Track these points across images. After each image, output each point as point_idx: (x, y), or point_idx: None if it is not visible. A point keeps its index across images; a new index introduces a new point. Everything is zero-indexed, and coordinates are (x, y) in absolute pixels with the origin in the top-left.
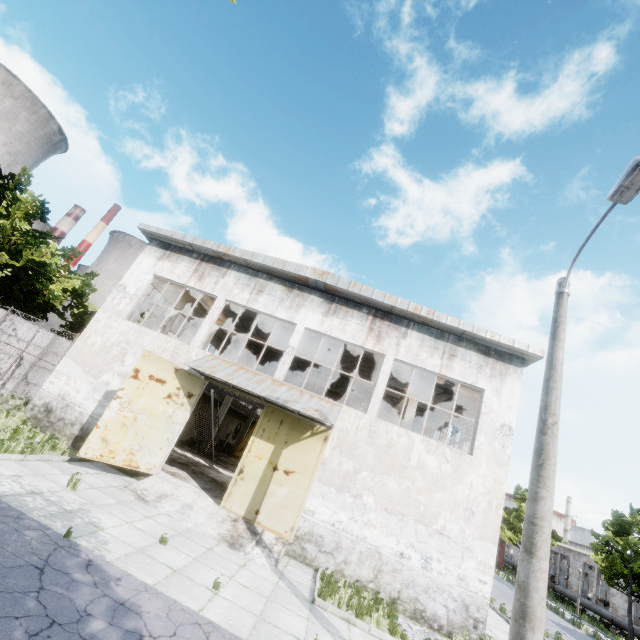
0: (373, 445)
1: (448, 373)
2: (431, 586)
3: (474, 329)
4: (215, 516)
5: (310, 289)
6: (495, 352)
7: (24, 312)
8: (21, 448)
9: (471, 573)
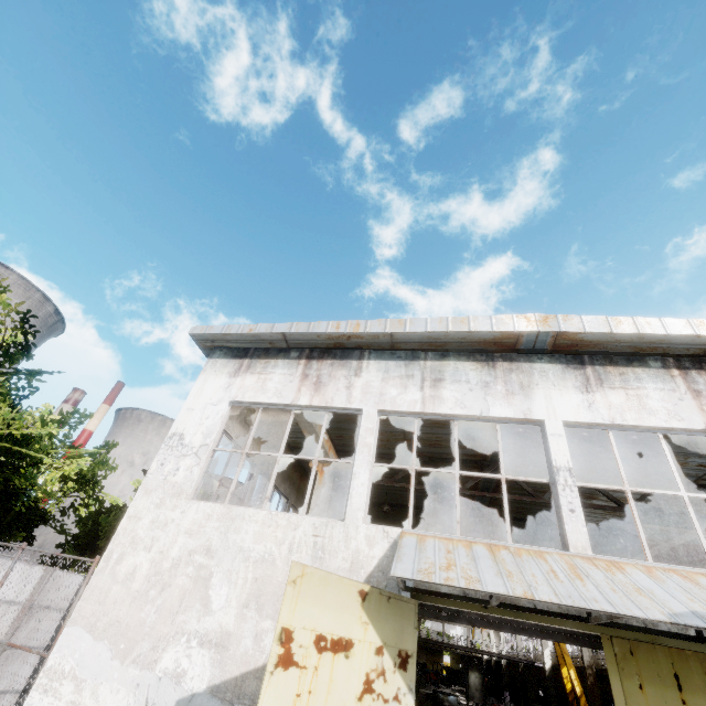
0: None
1: None
2: None
3: None
4: None
5: (525, 354)
6: None
7: None
8: None
9: None
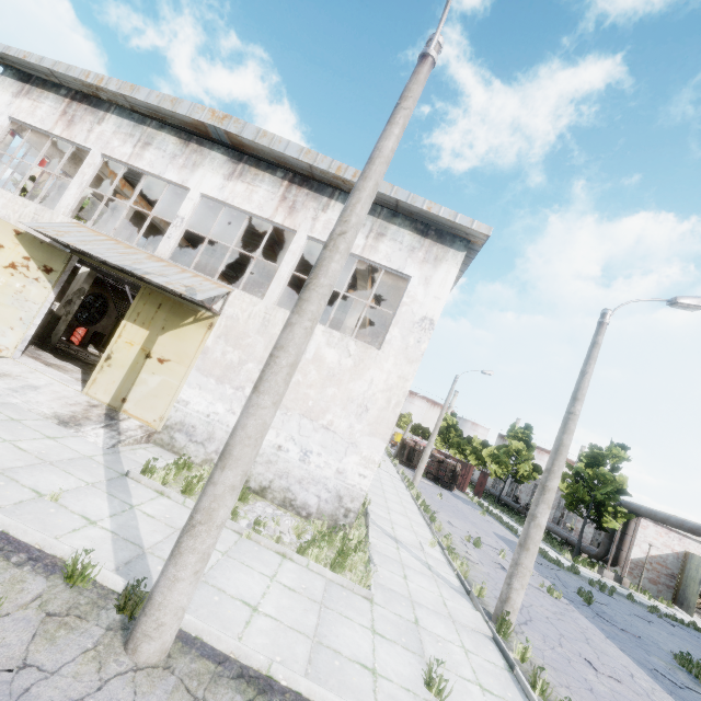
0: (265, 335)
1: (371, 256)
2: (306, 478)
3: (409, 198)
4: (66, 399)
5: (212, 143)
6: (435, 232)
7: None
8: None
9: (352, 467)
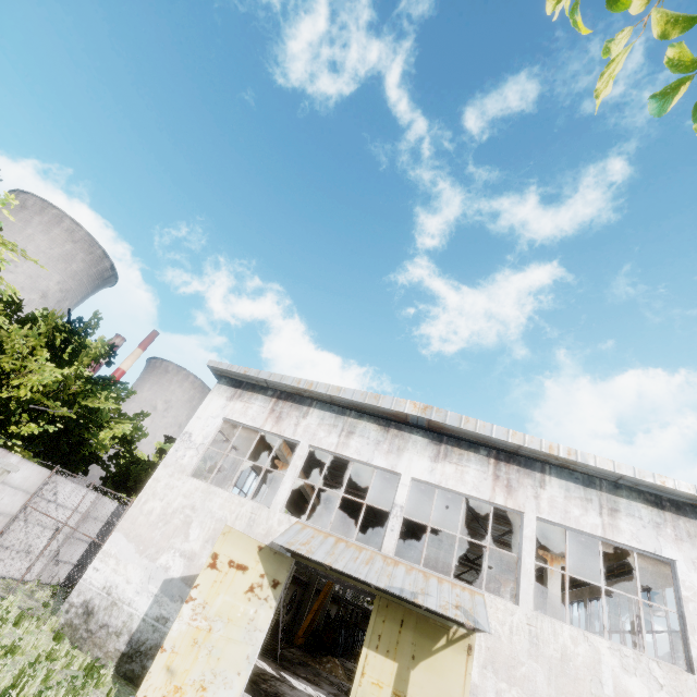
0: (540, 659)
1: (616, 536)
2: None
3: (635, 473)
4: None
5: (410, 427)
6: (670, 503)
7: (65, 467)
8: (60, 696)
9: None
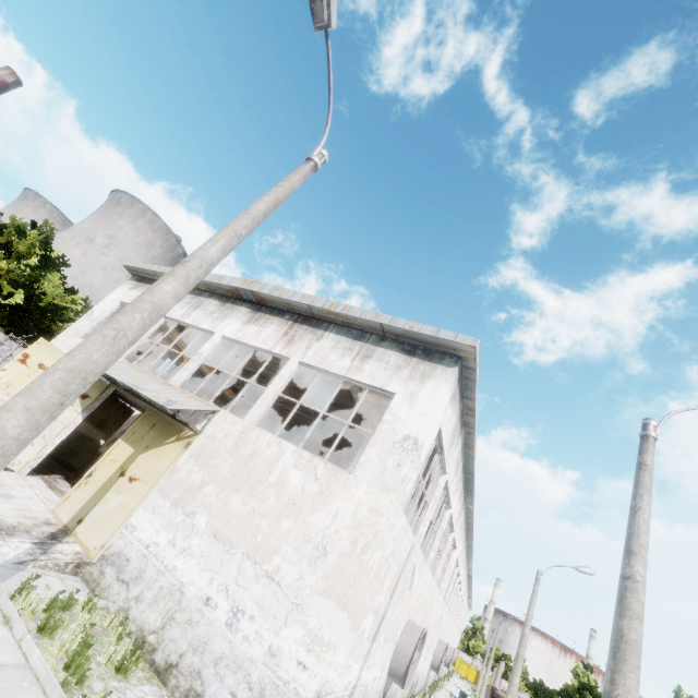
0: (235, 454)
1: (355, 375)
2: (226, 656)
3: (392, 321)
4: (27, 512)
5: (242, 302)
6: (423, 351)
7: None
8: None
9: (290, 647)
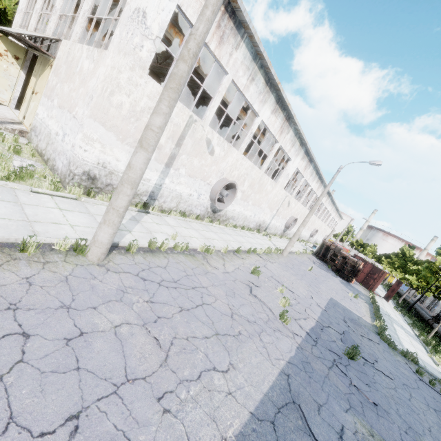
0: (66, 63)
1: None
2: (61, 151)
3: None
4: (2, 115)
5: None
6: None
7: None
8: None
9: (78, 142)
